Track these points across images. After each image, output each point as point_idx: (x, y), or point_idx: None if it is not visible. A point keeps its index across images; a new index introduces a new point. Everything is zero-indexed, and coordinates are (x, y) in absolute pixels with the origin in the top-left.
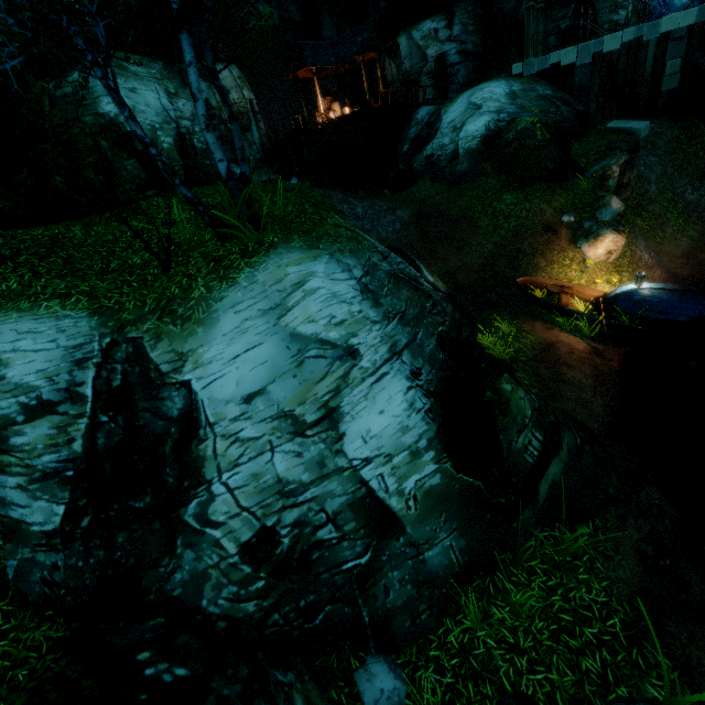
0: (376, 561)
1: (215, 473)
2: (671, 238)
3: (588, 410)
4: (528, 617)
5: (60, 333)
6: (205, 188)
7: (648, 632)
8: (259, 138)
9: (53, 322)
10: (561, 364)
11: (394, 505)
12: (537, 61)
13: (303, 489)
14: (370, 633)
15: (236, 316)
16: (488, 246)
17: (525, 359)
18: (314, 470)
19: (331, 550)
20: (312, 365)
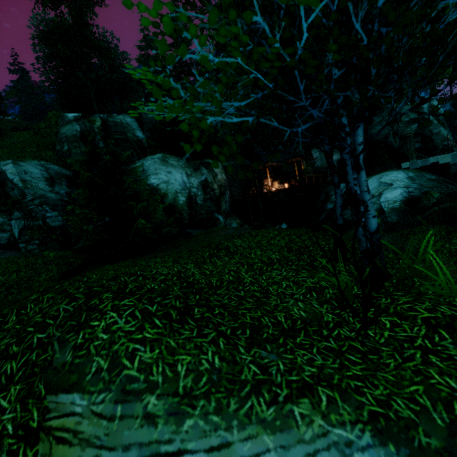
0: None
1: None
2: None
3: None
4: None
5: None
6: (259, 232)
7: None
8: (228, 199)
9: None
10: None
11: None
12: (419, 161)
13: None
14: None
15: None
16: None
17: None
18: None
19: None
20: None
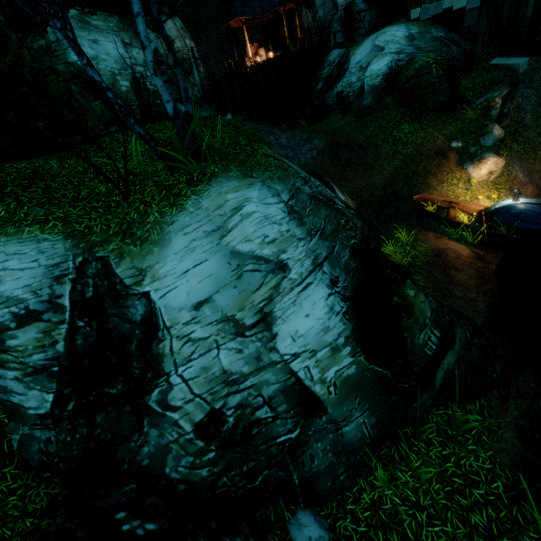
0: (303, 435)
1: (172, 367)
2: None
3: (473, 307)
4: (426, 480)
5: (40, 254)
6: (156, 125)
7: (526, 494)
8: (199, 80)
9: (34, 244)
10: (450, 267)
11: (318, 390)
12: (432, 6)
13: (244, 379)
14: (299, 492)
15: (185, 237)
16: (389, 168)
17: (421, 264)
18: (252, 364)
19: (267, 426)
20: (249, 277)
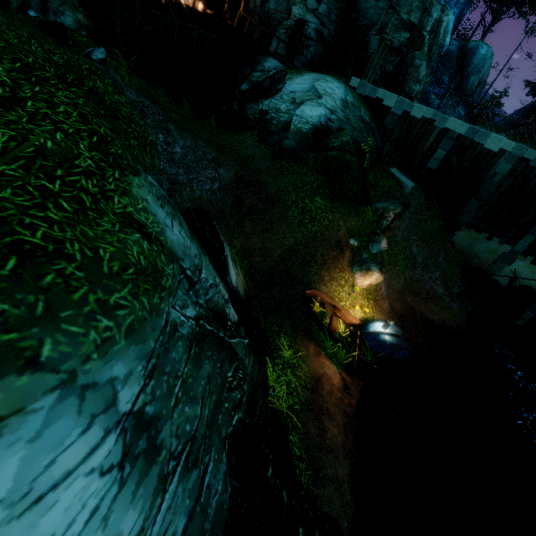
0: None
1: None
2: (396, 275)
3: (342, 497)
4: None
5: None
6: None
7: None
8: None
9: None
10: (324, 412)
11: None
12: (370, 86)
13: None
14: None
15: None
16: (290, 239)
17: (299, 408)
18: None
19: None
20: None
